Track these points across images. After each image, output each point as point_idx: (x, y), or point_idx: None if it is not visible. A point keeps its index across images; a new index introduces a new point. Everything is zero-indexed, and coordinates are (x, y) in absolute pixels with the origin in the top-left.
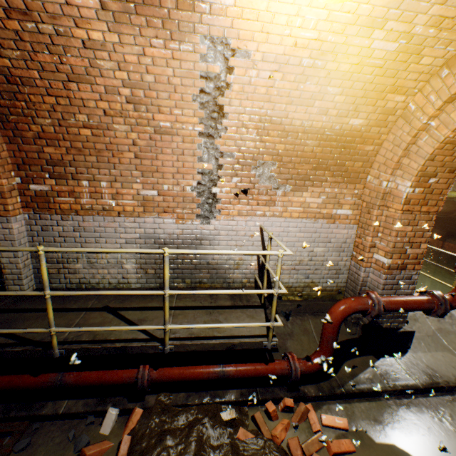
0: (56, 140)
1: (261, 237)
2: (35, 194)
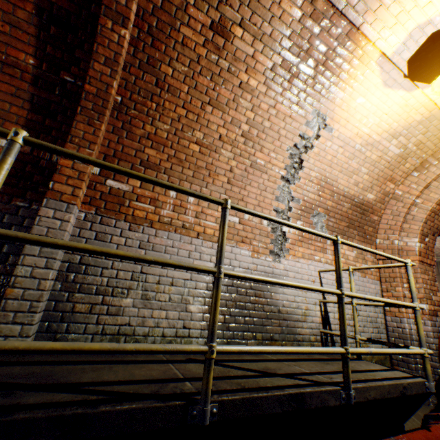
0: (162, 145)
1: (320, 284)
2: (109, 191)
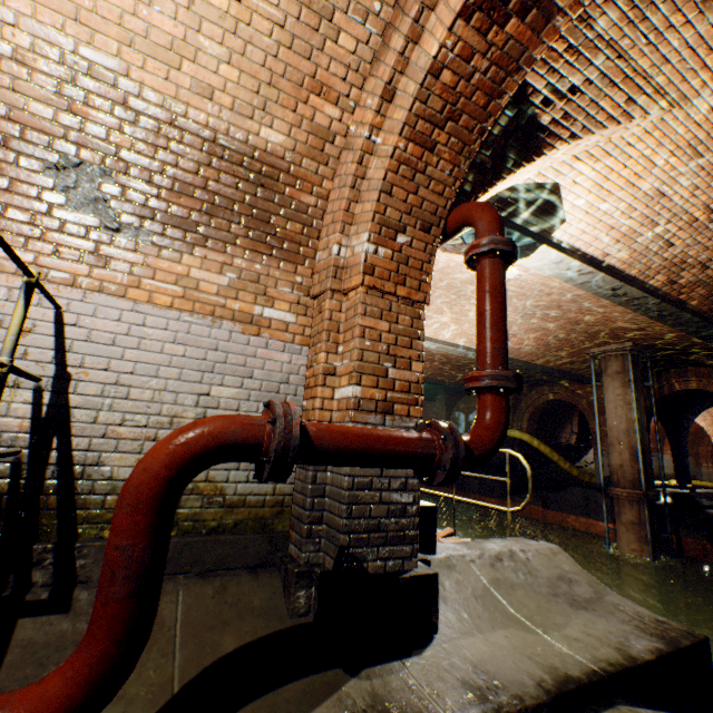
0: None
1: (58, 339)
2: None
